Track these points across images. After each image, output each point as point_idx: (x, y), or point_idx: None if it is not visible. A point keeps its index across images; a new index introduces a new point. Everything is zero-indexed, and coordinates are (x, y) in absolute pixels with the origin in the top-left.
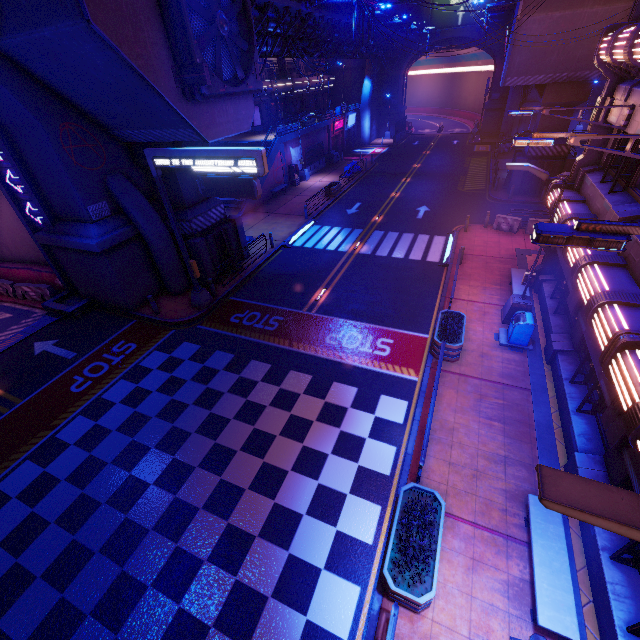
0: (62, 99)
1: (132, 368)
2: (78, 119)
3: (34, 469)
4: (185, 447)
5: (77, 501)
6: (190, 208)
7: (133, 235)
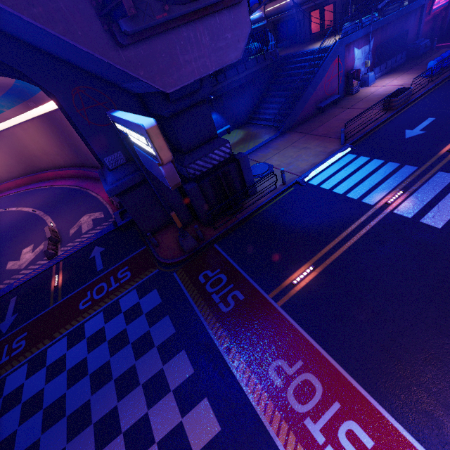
0: (71, 65)
1: (114, 302)
2: (88, 81)
3: (23, 376)
4: (78, 439)
5: (10, 437)
6: (189, 153)
7: (141, 179)
